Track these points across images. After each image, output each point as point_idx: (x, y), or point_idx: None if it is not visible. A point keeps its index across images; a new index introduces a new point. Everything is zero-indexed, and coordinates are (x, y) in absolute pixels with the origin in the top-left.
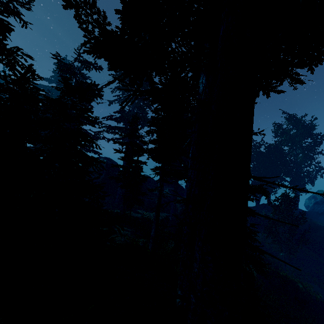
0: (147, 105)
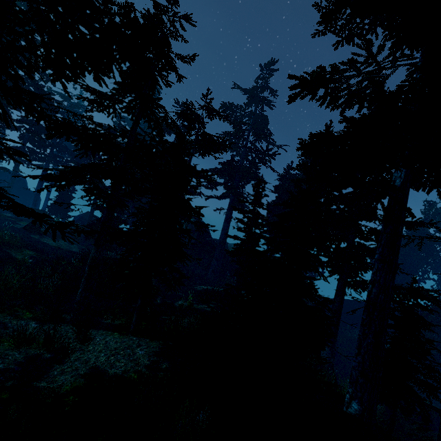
0: (261, 159)
